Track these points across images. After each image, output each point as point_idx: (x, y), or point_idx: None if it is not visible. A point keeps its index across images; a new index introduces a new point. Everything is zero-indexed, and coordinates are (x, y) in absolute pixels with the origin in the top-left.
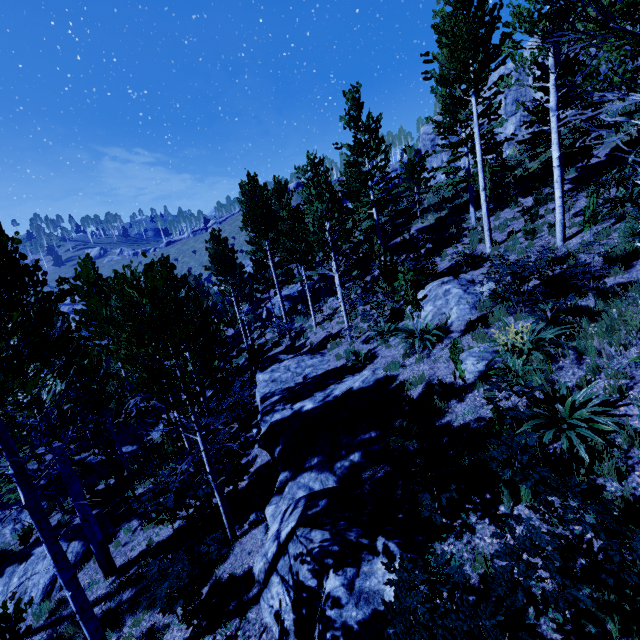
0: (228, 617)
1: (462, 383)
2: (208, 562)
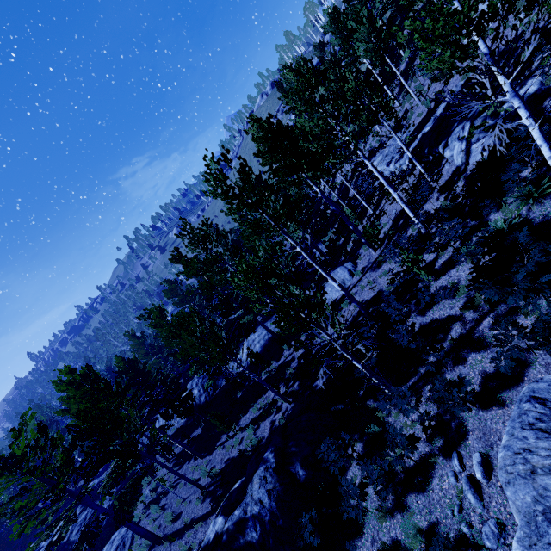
0: (458, 180)
1: (521, 31)
2: (435, 174)
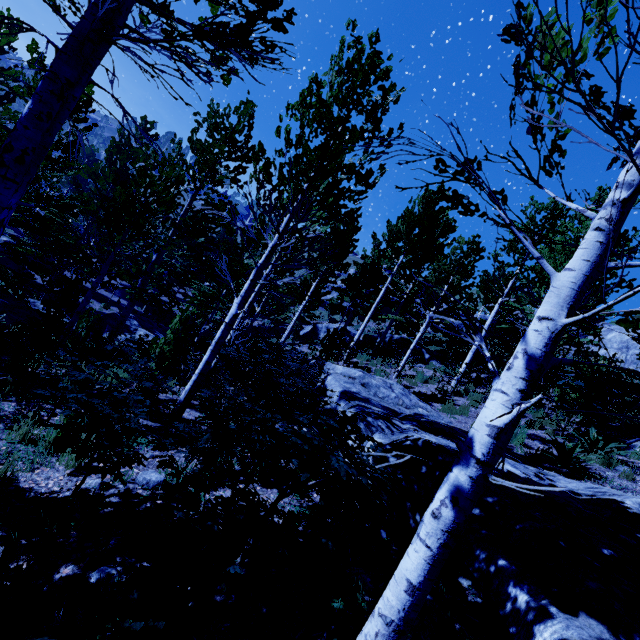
0: None
1: None
2: None
